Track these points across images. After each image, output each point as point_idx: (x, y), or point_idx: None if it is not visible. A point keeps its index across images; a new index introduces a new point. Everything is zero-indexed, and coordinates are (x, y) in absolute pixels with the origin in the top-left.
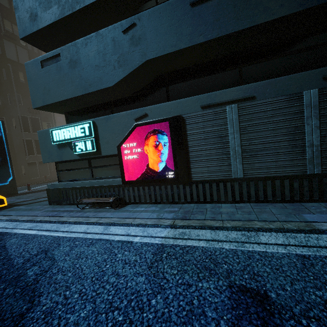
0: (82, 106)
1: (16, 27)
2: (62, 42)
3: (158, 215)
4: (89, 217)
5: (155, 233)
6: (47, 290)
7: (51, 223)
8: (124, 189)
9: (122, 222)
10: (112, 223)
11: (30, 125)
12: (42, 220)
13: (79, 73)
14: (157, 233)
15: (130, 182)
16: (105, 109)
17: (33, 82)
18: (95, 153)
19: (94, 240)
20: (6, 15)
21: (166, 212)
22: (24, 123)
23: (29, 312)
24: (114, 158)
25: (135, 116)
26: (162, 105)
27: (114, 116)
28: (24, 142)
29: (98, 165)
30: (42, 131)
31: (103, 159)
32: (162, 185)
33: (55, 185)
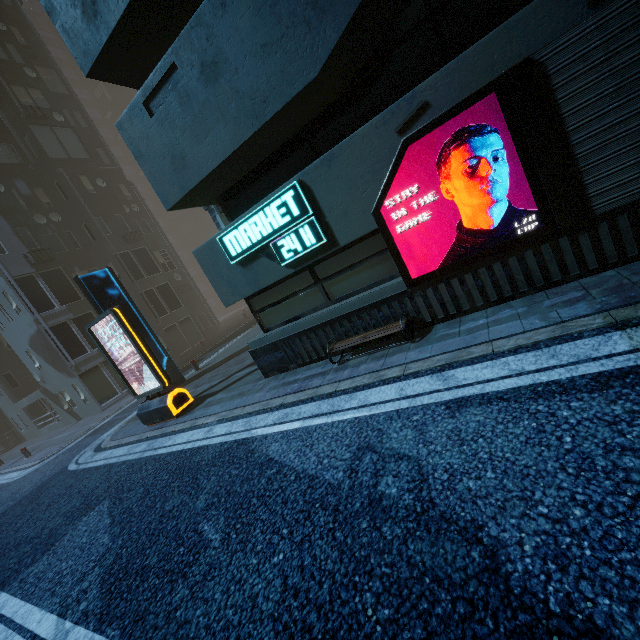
0: (247, 168)
1: (36, 93)
2: (157, 45)
3: (545, 318)
4: (375, 371)
5: (593, 351)
6: (480, 514)
7: (306, 402)
8: (413, 298)
9: (467, 356)
10: (443, 365)
11: (138, 265)
12: (285, 404)
13: (232, 85)
14: (599, 348)
15: (424, 279)
16: (296, 152)
17: (146, 156)
18: (324, 248)
19: (452, 404)
20: (10, 76)
21: (558, 308)
22: (129, 265)
23: (502, 563)
24: (363, 245)
25: (395, 124)
26: (463, 59)
27: (343, 146)
28: (143, 297)
29: (334, 272)
30: (200, 248)
31: (341, 256)
32: (509, 257)
33: (263, 340)
